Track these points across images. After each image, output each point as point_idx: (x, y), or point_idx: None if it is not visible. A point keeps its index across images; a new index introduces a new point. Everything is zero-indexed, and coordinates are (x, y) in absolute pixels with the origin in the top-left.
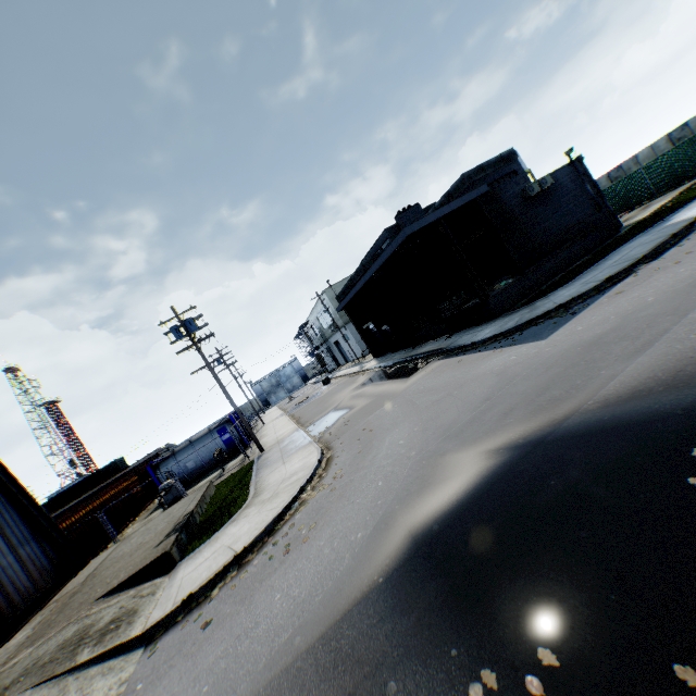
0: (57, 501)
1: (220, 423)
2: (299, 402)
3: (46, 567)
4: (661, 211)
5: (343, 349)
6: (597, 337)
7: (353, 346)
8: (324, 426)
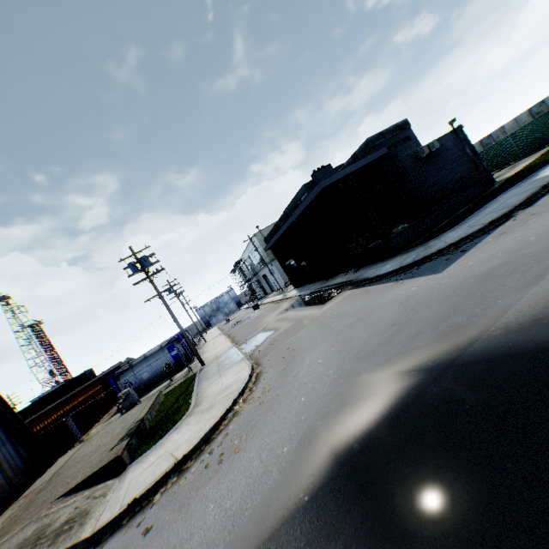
0: (37, 405)
1: (169, 341)
2: (234, 324)
3: (19, 465)
4: (528, 168)
5: (269, 281)
6: (488, 271)
7: (278, 278)
8: (254, 345)
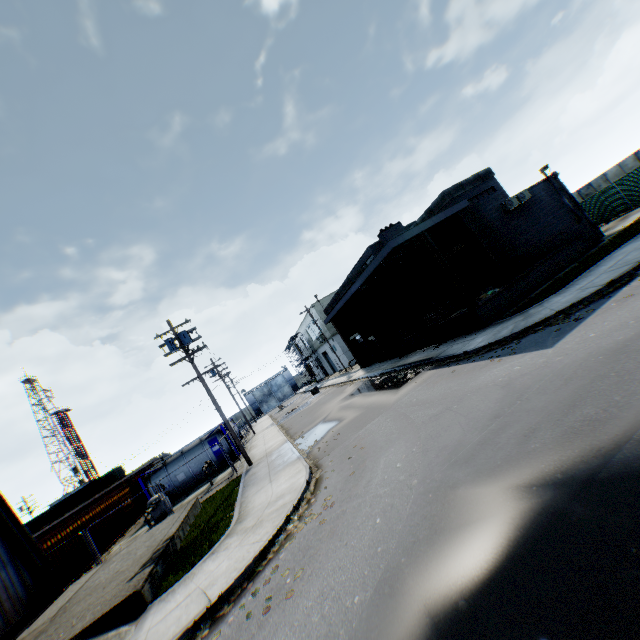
0: (55, 510)
1: (211, 434)
2: (289, 412)
3: (19, 594)
4: None
5: (330, 359)
6: (621, 344)
7: (341, 356)
8: (313, 440)
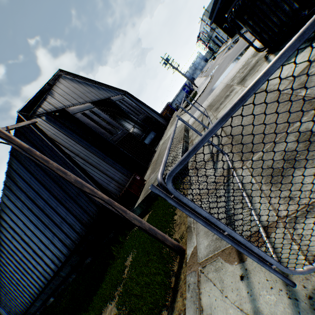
0: None
1: (182, 87)
2: (205, 71)
3: (164, 121)
4: None
5: (219, 39)
6: None
7: (223, 35)
8: (212, 73)
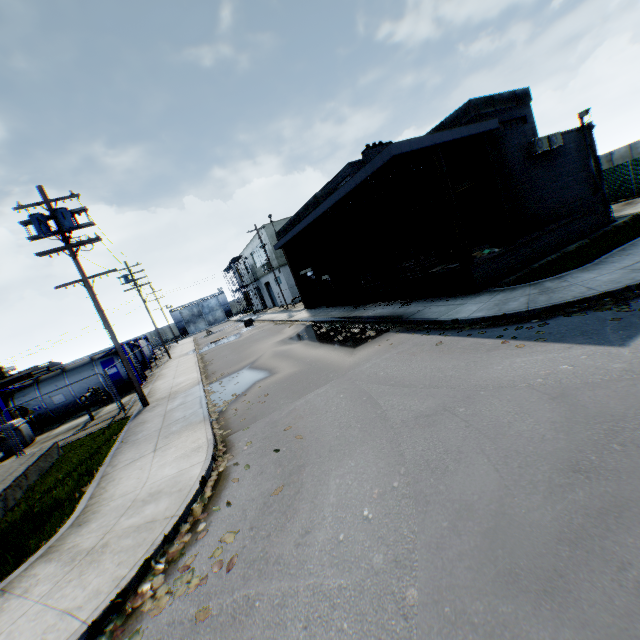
0: None
1: (107, 353)
2: (215, 341)
3: None
4: None
5: (272, 292)
6: None
7: (285, 291)
8: (231, 392)
